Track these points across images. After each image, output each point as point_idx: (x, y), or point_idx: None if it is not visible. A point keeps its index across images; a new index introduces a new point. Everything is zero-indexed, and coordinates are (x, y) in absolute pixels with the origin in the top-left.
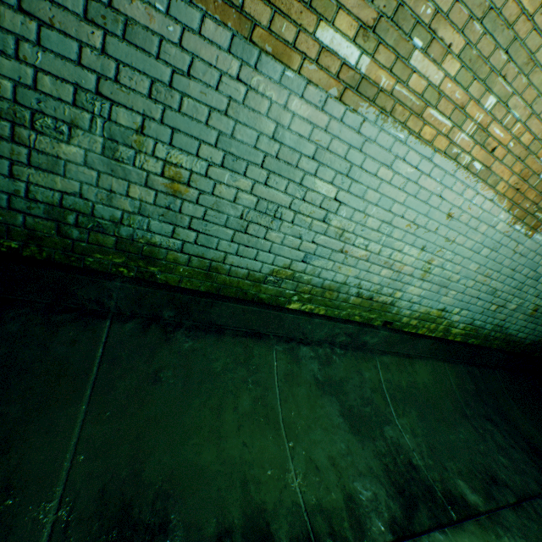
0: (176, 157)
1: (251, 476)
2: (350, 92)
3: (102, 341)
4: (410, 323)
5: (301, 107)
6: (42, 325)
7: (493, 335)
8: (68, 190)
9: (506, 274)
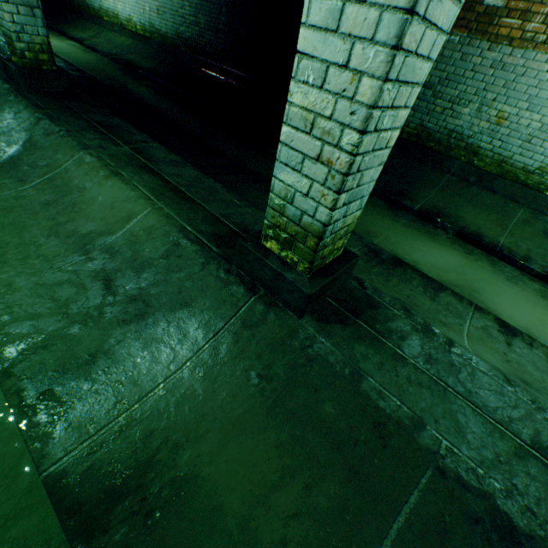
0: (504, 109)
1: (482, 229)
2: None
3: (444, 179)
4: None
5: None
6: (429, 170)
7: None
8: (457, 125)
9: None
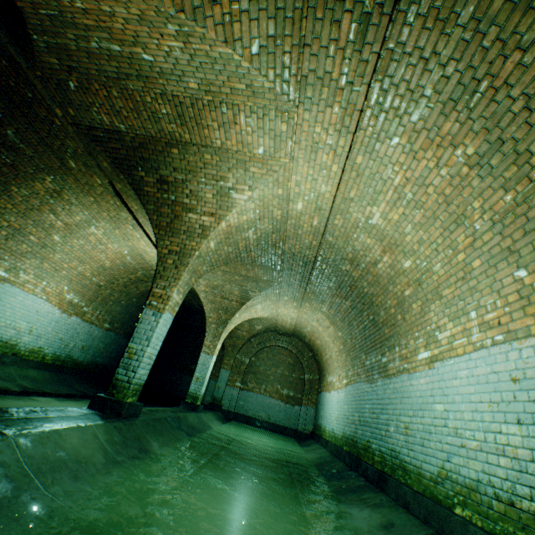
0: None
1: None
2: (3, 281)
3: None
4: (26, 354)
5: None
6: None
7: (68, 360)
8: None
9: (65, 332)
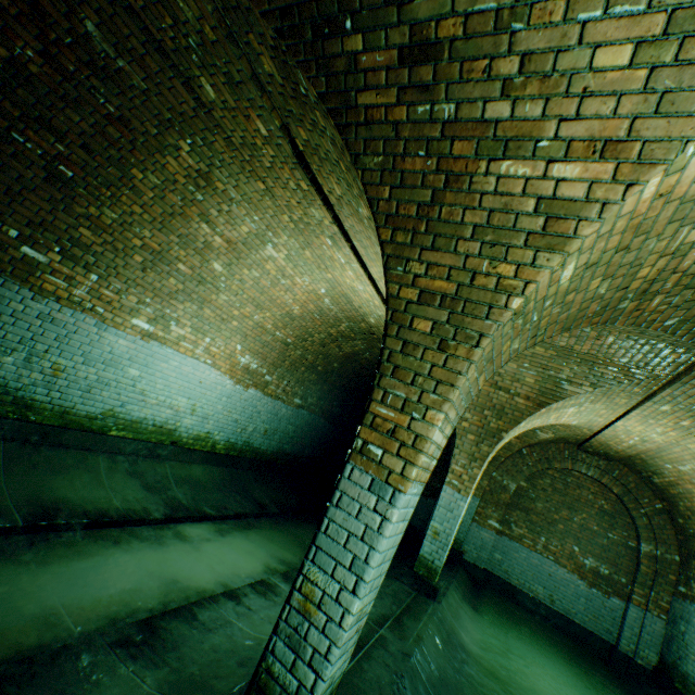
0: (61, 361)
1: (95, 500)
2: (146, 337)
3: (2, 450)
4: (189, 442)
5: (125, 342)
6: None
7: (246, 449)
8: None
9: (241, 411)
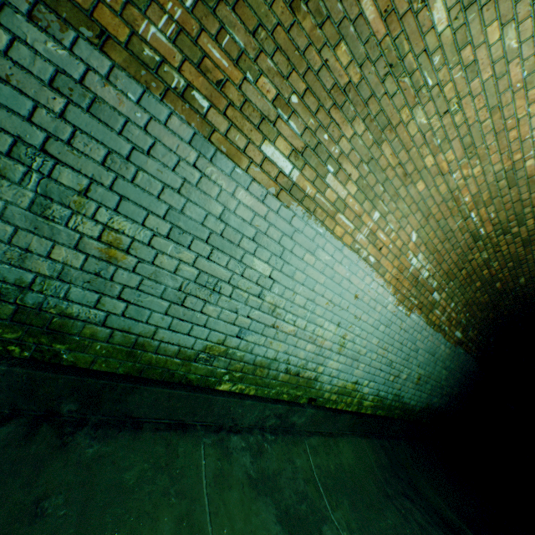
0: (119, 223)
1: None
2: (284, 193)
3: None
4: (331, 397)
5: (246, 197)
6: None
7: (394, 405)
8: None
9: (397, 347)
